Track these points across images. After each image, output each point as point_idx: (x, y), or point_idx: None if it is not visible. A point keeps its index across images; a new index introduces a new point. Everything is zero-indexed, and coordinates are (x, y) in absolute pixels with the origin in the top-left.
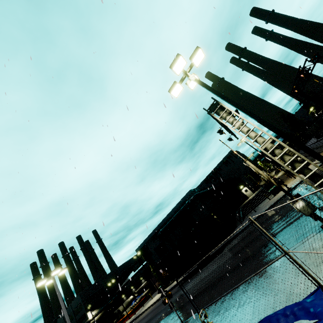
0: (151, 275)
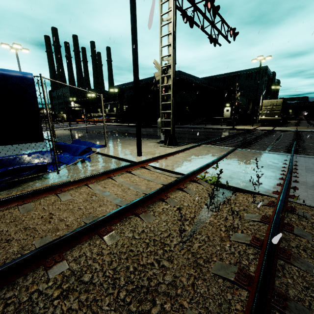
0: None
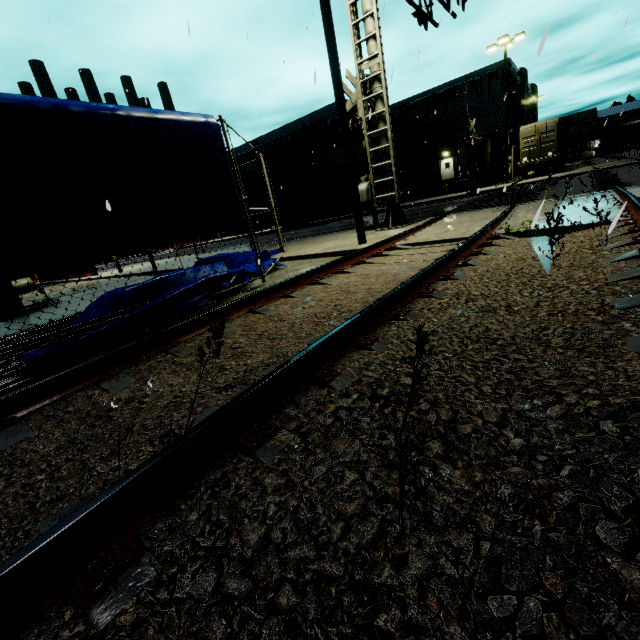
0: None
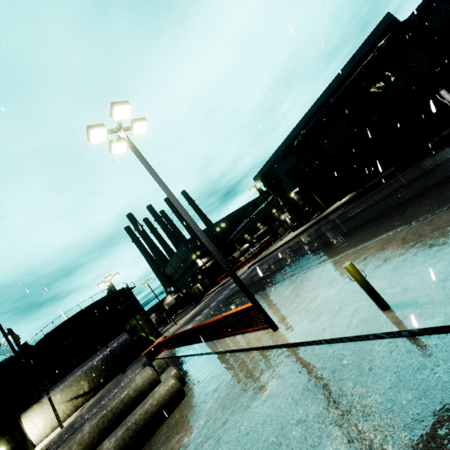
0: (273, 219)
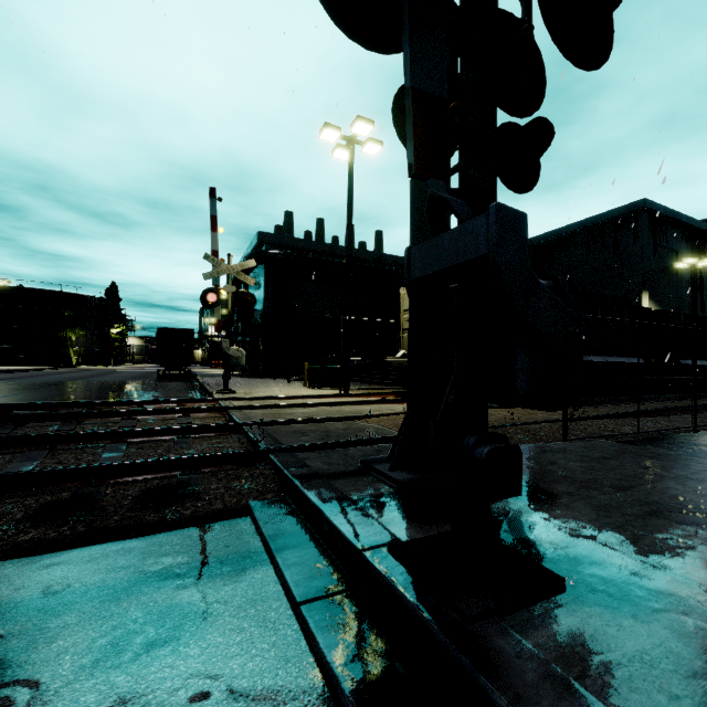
0: None
